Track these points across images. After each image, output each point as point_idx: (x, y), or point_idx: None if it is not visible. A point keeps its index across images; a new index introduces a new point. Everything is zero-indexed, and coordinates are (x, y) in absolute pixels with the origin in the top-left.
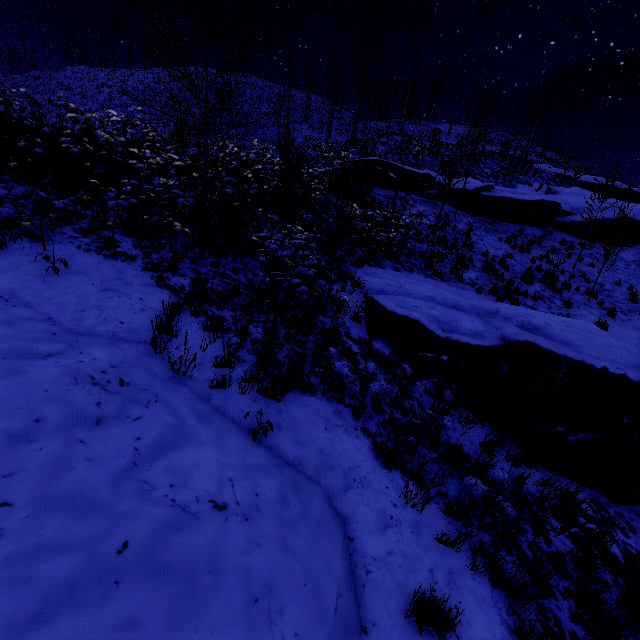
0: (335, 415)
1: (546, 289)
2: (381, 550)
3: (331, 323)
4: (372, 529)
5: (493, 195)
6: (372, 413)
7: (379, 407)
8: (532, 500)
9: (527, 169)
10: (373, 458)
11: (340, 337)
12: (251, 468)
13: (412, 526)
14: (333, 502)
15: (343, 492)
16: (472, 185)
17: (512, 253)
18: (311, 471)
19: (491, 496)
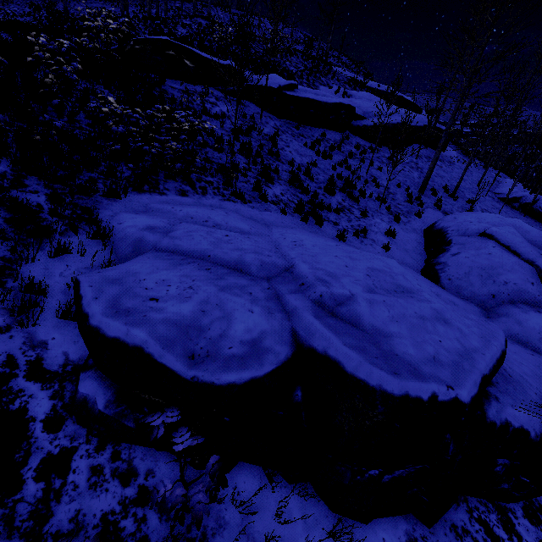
0: None
1: (346, 198)
2: None
3: None
4: None
5: (297, 95)
6: None
7: None
8: None
9: (327, 71)
10: None
11: (6, 383)
12: None
13: None
14: None
15: None
16: (276, 82)
17: (316, 160)
18: None
19: None
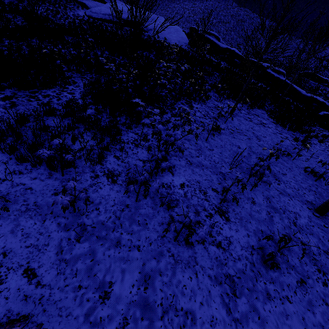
0: None
1: None
2: None
3: None
4: None
5: None
6: None
7: None
8: None
9: None
10: None
11: None
12: None
13: None
14: None
15: None
16: None
17: None
18: None
19: None
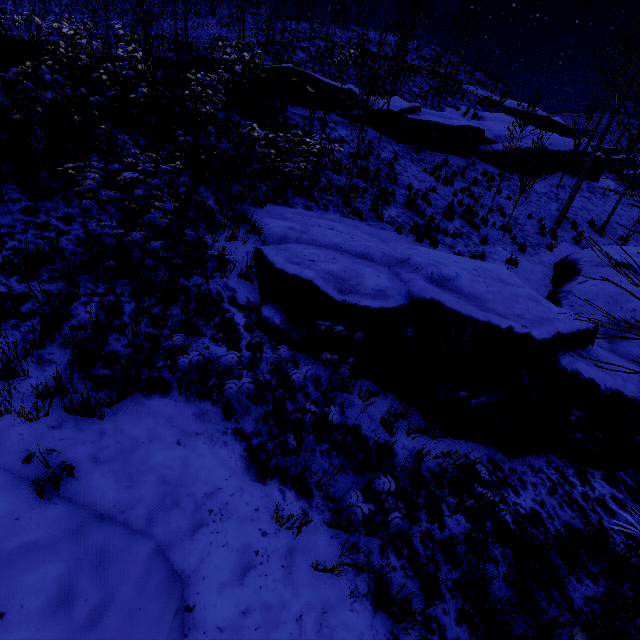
0: (196, 419)
1: (465, 225)
2: (233, 612)
3: (198, 290)
4: (225, 582)
5: (419, 118)
6: (250, 406)
7: (261, 396)
8: (430, 477)
9: (456, 90)
10: (243, 470)
11: (220, 304)
12: (11, 557)
13: (284, 557)
14: (170, 558)
15: (190, 536)
16: (398, 106)
17: (436, 186)
18: (140, 519)
19: (373, 517)
